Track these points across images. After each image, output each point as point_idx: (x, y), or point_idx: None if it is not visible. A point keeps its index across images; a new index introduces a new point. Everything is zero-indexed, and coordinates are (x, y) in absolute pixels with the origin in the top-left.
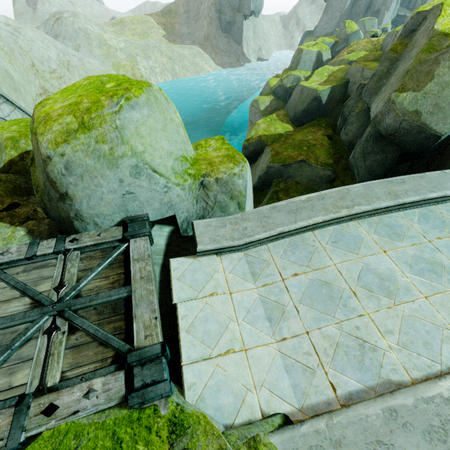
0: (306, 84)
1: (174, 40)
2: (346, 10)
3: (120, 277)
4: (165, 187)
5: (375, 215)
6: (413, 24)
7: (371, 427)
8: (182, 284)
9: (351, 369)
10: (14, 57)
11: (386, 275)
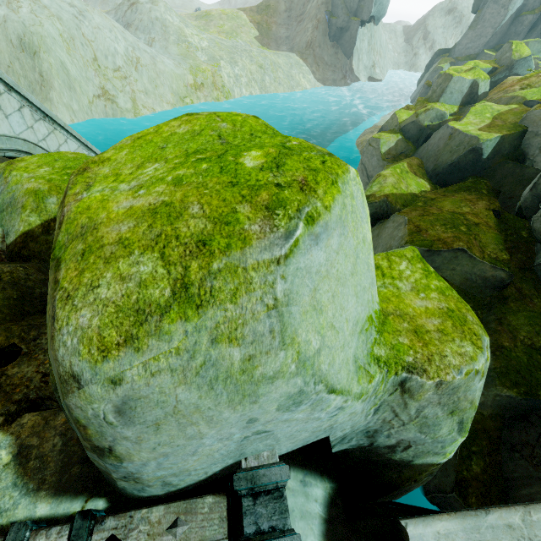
0: (460, 127)
1: (267, 44)
2: (502, 27)
3: None
4: (337, 409)
5: None
6: None
7: None
8: None
9: None
10: (74, 46)
11: None
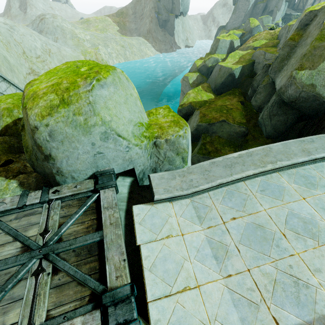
0: (223, 64)
1: (125, 33)
2: (249, 11)
3: (93, 222)
4: (127, 147)
5: (292, 168)
6: (307, 20)
7: None
8: (143, 228)
9: (289, 304)
10: (10, 47)
11: (308, 219)
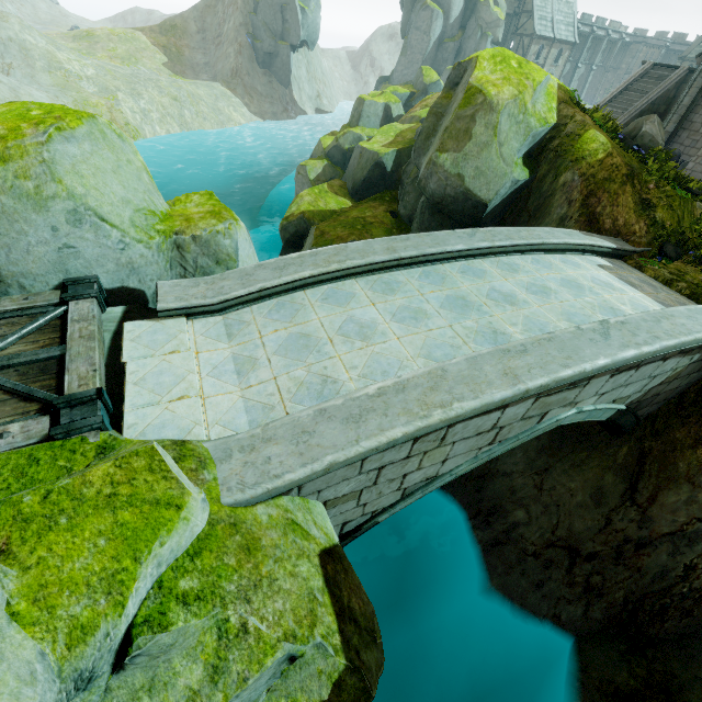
0: (367, 145)
1: (182, 72)
2: (430, 53)
3: (54, 341)
4: (121, 242)
5: (376, 273)
6: (456, 75)
7: (301, 424)
8: (136, 344)
9: (309, 400)
10: None
11: (367, 323)
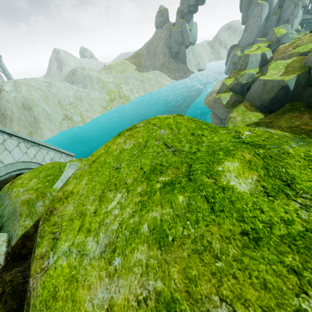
0: (267, 78)
1: (142, 70)
2: (261, 26)
3: None
4: None
5: None
6: None
7: None
8: None
9: None
10: (48, 99)
11: None
